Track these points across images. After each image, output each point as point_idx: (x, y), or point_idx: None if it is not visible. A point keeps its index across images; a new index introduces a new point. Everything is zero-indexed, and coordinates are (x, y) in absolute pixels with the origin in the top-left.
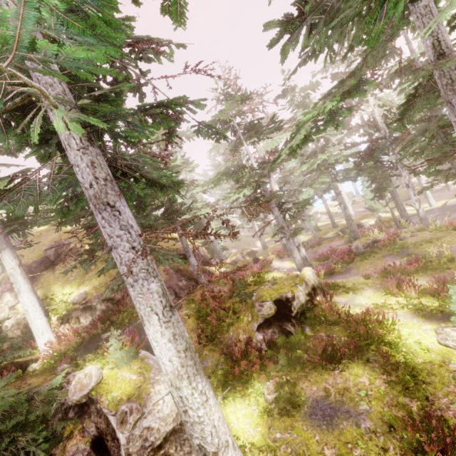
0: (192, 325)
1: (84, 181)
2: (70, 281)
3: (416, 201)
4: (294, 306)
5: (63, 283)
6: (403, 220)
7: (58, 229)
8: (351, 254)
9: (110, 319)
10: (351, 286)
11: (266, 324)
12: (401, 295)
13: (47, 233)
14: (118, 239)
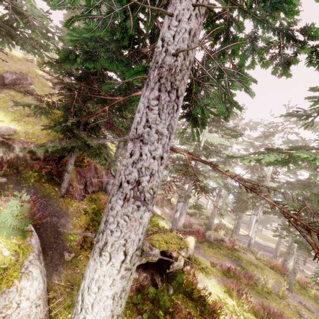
0: (83, 222)
1: (171, 41)
2: (8, 110)
3: (254, 231)
4: (172, 265)
5: (0, 108)
6: (234, 234)
7: (42, 64)
8: (204, 237)
9: (18, 168)
10: (204, 268)
11: (145, 266)
12: (238, 302)
13: (18, 61)
14: (155, 135)
